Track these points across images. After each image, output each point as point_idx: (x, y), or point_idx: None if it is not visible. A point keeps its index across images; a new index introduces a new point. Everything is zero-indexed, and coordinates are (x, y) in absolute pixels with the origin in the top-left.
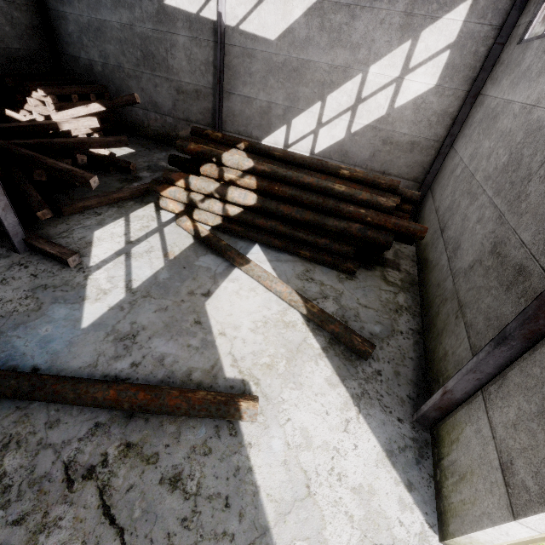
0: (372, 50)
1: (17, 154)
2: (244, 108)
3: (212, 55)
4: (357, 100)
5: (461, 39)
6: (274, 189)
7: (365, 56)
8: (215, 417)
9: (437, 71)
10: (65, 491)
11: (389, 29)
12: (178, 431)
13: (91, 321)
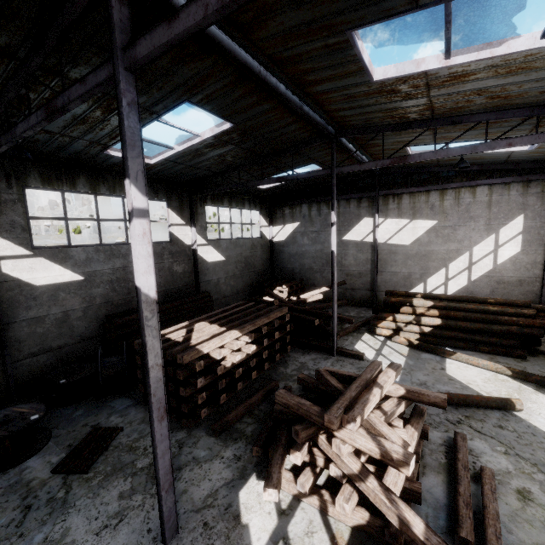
0: (471, 241)
1: (316, 313)
2: (392, 277)
3: (370, 256)
4: (469, 264)
5: (526, 229)
6: (451, 314)
7: (468, 244)
8: (500, 406)
9: (518, 244)
10: (454, 426)
11: (479, 231)
12: (484, 413)
13: (398, 379)
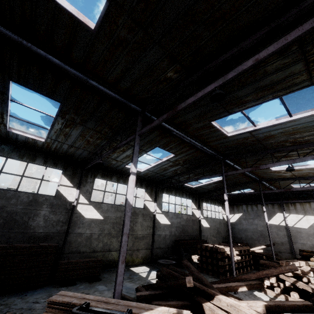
0: None
1: (262, 254)
2: (302, 246)
3: (285, 233)
4: None
5: None
6: None
7: None
8: None
9: None
10: None
11: None
12: None
13: None
